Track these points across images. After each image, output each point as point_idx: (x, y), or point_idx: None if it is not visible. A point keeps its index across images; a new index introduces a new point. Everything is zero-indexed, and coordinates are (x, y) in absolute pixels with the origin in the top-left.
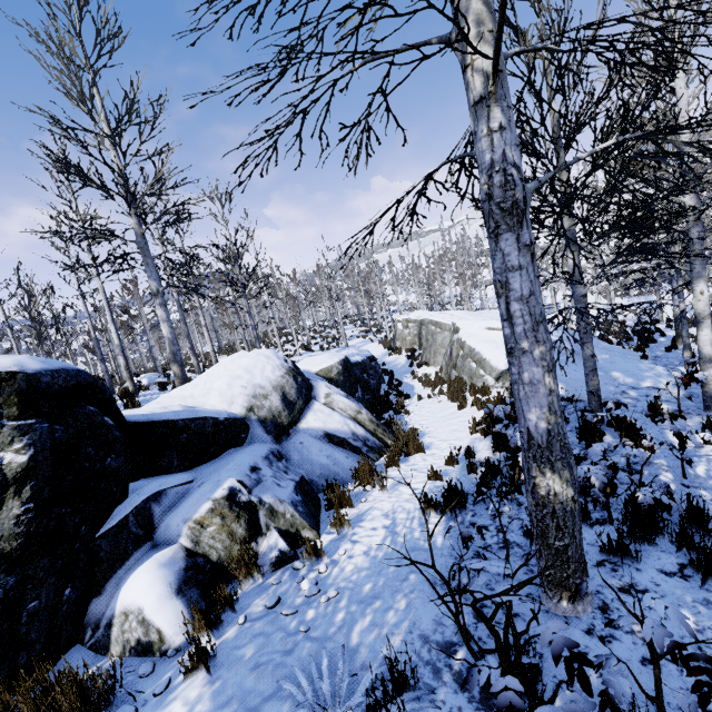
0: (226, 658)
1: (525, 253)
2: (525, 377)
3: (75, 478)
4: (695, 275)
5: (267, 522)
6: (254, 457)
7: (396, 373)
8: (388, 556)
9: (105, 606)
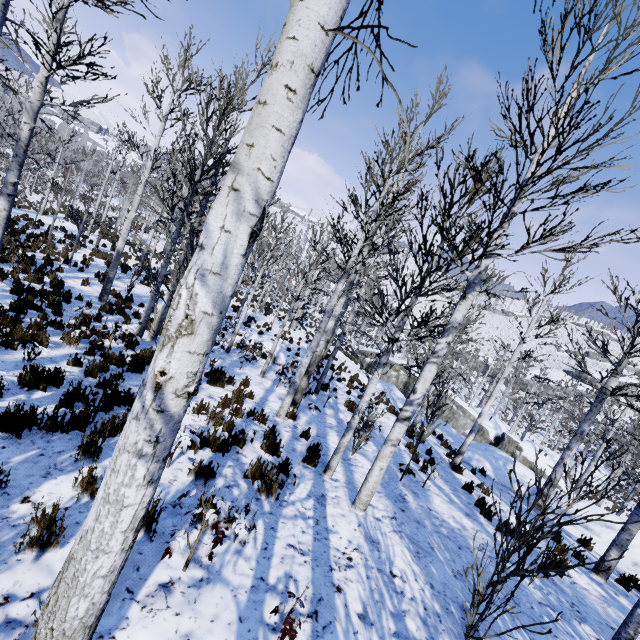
0: None
1: None
2: None
3: None
4: None
5: None
6: None
7: None
8: None
9: None
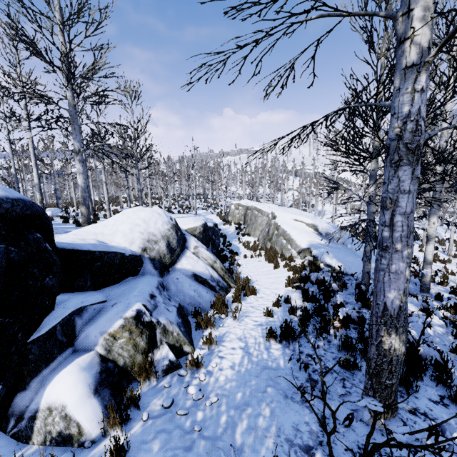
0: (137, 451)
1: (415, 182)
2: (393, 268)
3: (20, 293)
4: (432, 212)
5: (161, 338)
6: (151, 287)
7: (228, 237)
8: (249, 372)
9: (28, 400)
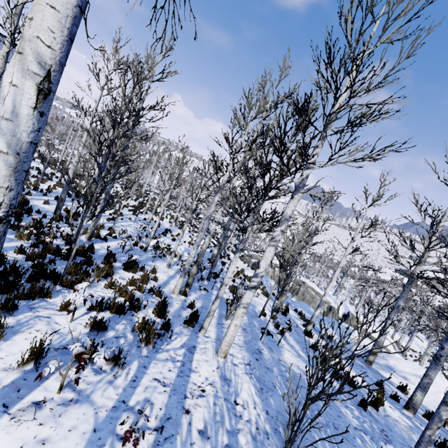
0: None
1: None
2: None
3: None
4: None
5: None
6: None
7: None
8: None
9: None
